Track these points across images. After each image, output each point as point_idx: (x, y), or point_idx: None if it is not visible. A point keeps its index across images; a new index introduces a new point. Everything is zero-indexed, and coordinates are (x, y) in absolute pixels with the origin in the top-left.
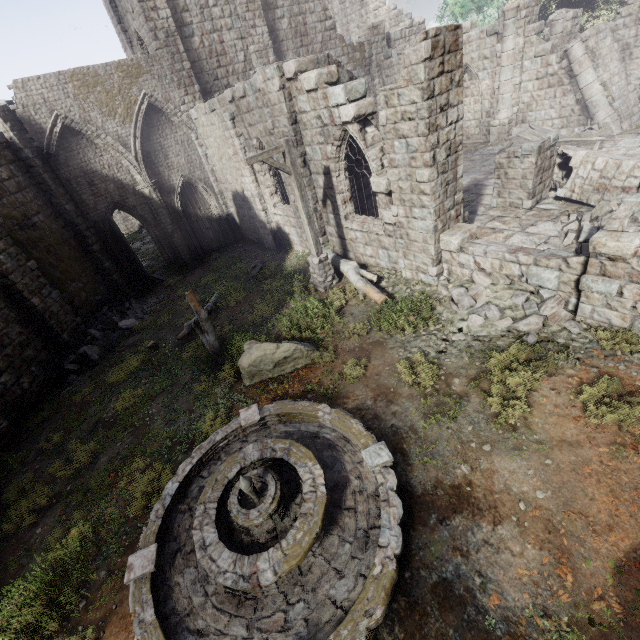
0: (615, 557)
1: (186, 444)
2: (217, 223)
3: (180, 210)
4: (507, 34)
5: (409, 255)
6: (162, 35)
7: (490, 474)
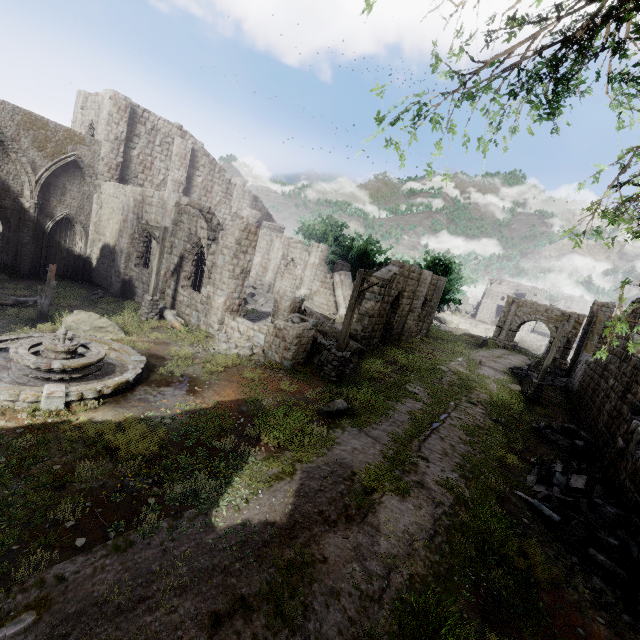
0: (220, 400)
1: None
2: (74, 258)
3: (47, 232)
4: (312, 254)
5: (208, 315)
6: (113, 137)
7: (190, 380)
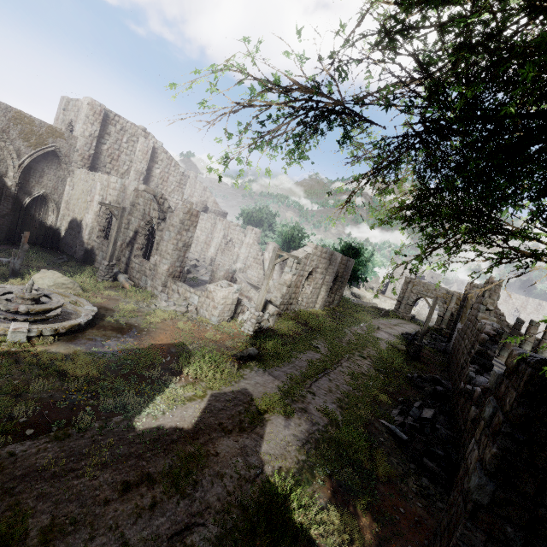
0: (154, 343)
1: None
2: (45, 229)
3: (24, 206)
4: (247, 236)
5: (154, 279)
6: (88, 133)
7: (132, 328)
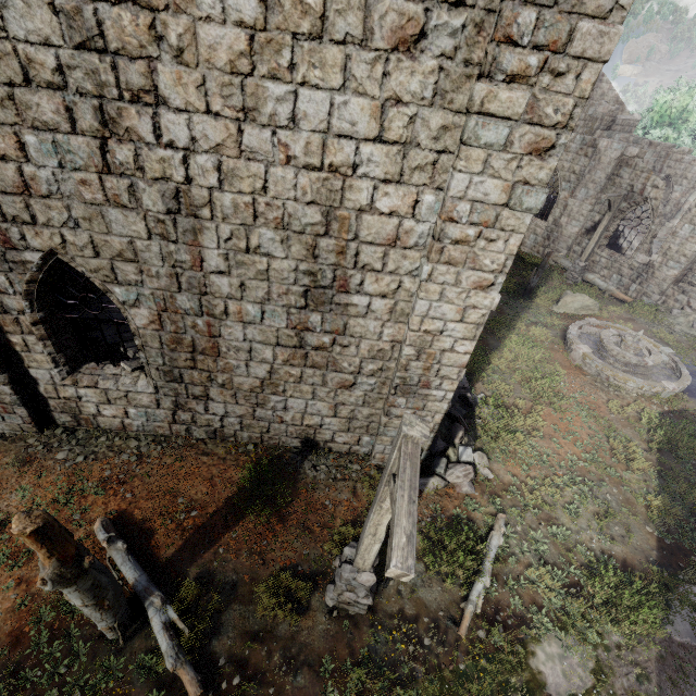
0: None
1: (541, 324)
2: None
3: None
4: None
5: (644, 284)
6: None
7: None
